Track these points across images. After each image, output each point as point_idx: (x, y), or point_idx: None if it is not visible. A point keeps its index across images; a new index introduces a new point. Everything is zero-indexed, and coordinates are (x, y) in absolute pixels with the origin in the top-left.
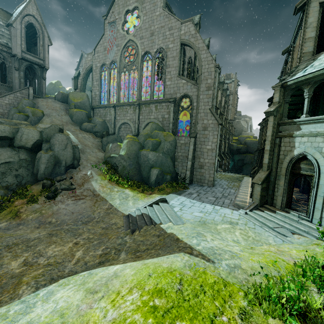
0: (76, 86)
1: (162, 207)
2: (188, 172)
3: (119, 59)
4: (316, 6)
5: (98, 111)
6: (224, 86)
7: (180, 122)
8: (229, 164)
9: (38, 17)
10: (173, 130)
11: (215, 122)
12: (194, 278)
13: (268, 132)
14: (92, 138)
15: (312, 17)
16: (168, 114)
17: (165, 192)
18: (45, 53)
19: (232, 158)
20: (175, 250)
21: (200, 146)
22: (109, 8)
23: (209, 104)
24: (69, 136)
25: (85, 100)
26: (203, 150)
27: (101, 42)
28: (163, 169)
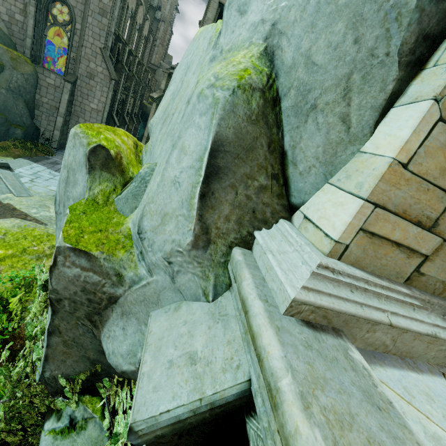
0: None
1: (1, 174)
2: (57, 133)
3: None
4: (216, 3)
5: None
6: (154, 0)
7: (52, 42)
8: (137, 132)
9: None
10: (35, 54)
11: (107, 74)
12: (20, 232)
13: (149, 119)
14: None
15: (211, 12)
16: (23, 16)
17: (11, 153)
18: None
19: (145, 124)
20: (8, 217)
21: (81, 100)
22: None
23: (101, 40)
24: None
25: None
26: (85, 107)
27: None
28: (9, 118)
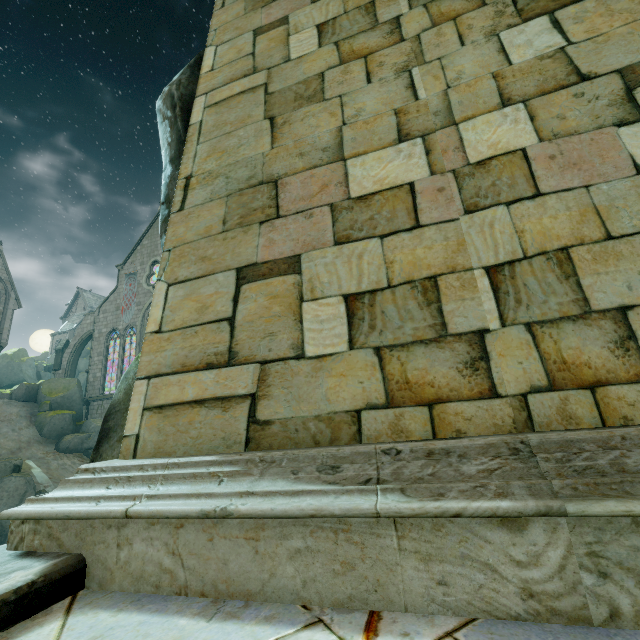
0: (58, 365)
1: None
2: None
3: (140, 323)
4: None
5: (99, 406)
6: None
7: None
8: None
9: (3, 273)
10: None
11: None
12: None
13: None
14: (80, 464)
15: None
16: None
17: None
18: (6, 323)
19: None
20: None
21: None
22: (128, 257)
23: None
24: (31, 477)
25: (73, 392)
26: None
27: (112, 299)
28: None
